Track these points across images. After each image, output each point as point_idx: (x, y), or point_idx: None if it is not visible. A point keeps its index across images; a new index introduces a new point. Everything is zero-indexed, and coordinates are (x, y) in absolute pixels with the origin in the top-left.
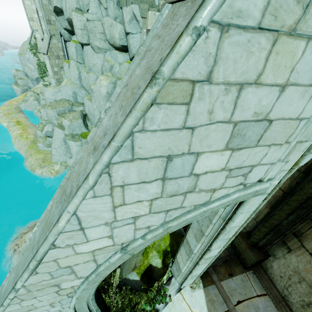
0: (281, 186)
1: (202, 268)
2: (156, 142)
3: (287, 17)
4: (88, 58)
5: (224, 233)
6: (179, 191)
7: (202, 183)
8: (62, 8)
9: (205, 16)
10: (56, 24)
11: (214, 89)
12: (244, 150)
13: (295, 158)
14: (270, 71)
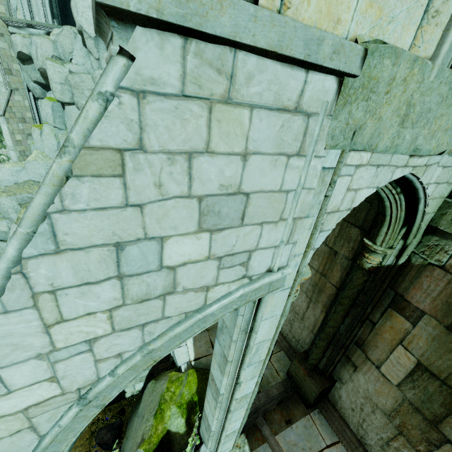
0: (332, 281)
1: (239, 418)
2: (91, 225)
3: (214, 86)
4: (72, 122)
5: (250, 352)
6: (151, 293)
7: (183, 278)
8: (30, 54)
9: (109, 82)
10: (22, 75)
11: (153, 158)
12: (228, 232)
13: (303, 238)
14: (219, 139)
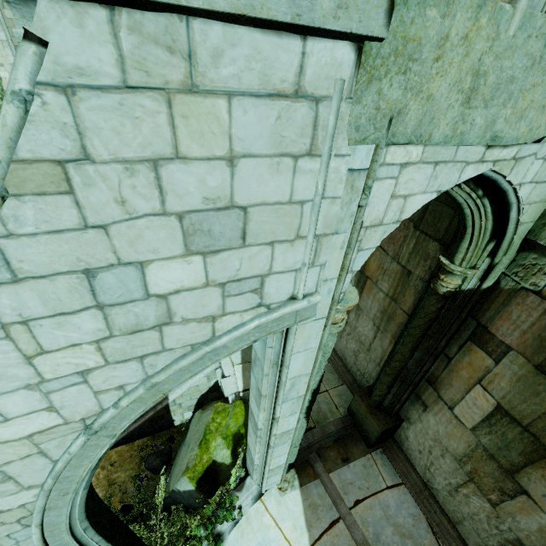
0: (404, 308)
1: (283, 453)
2: (48, 251)
3: (167, 71)
4: None
5: (283, 387)
6: (142, 324)
7: (180, 308)
8: None
9: (21, 78)
10: None
11: (105, 170)
12: (227, 254)
13: (335, 259)
14: (190, 140)
